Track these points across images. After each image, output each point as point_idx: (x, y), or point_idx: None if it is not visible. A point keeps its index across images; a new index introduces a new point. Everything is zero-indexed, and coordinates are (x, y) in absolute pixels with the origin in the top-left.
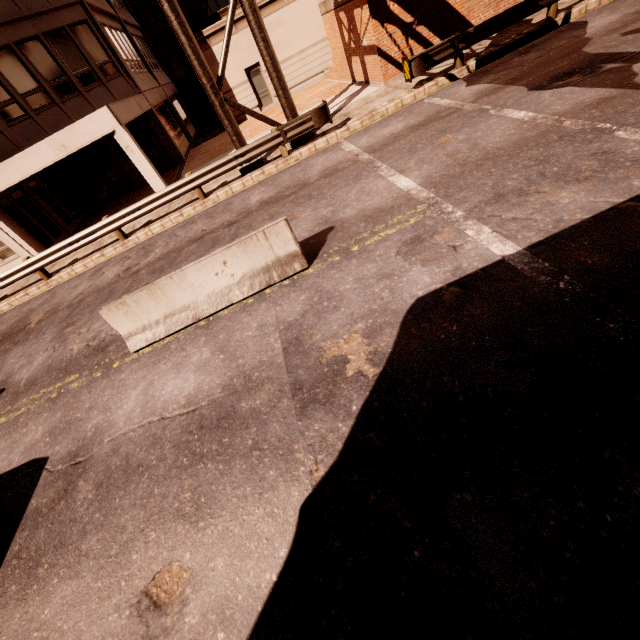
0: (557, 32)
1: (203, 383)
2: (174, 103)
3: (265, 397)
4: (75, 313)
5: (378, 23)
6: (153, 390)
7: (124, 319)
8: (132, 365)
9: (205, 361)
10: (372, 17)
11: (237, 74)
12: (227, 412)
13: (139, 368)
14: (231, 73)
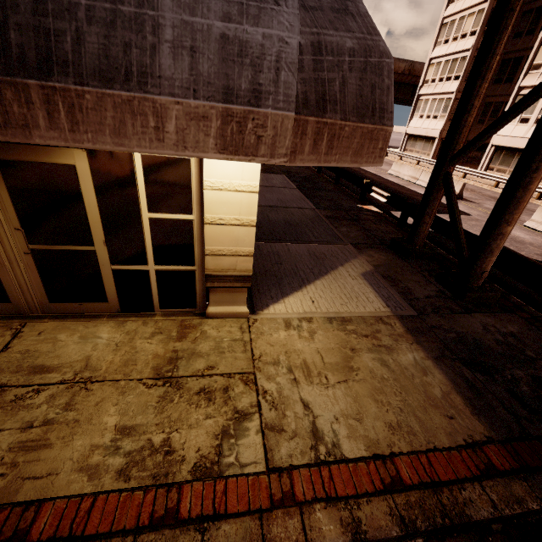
0: None
1: (527, 239)
2: None
3: (535, 249)
4: (525, 211)
5: None
6: (513, 230)
7: (540, 215)
8: (517, 226)
9: (537, 239)
10: None
11: None
12: (522, 242)
13: (518, 227)
14: None
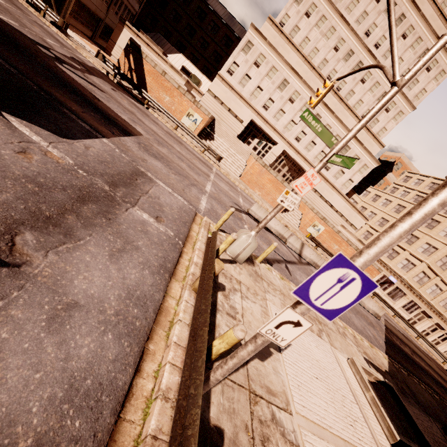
0: (134, 99)
1: None
2: (112, 32)
3: None
4: None
5: (124, 54)
6: None
7: None
8: None
9: None
10: (124, 51)
11: (123, 44)
12: None
13: None
14: (122, 41)
